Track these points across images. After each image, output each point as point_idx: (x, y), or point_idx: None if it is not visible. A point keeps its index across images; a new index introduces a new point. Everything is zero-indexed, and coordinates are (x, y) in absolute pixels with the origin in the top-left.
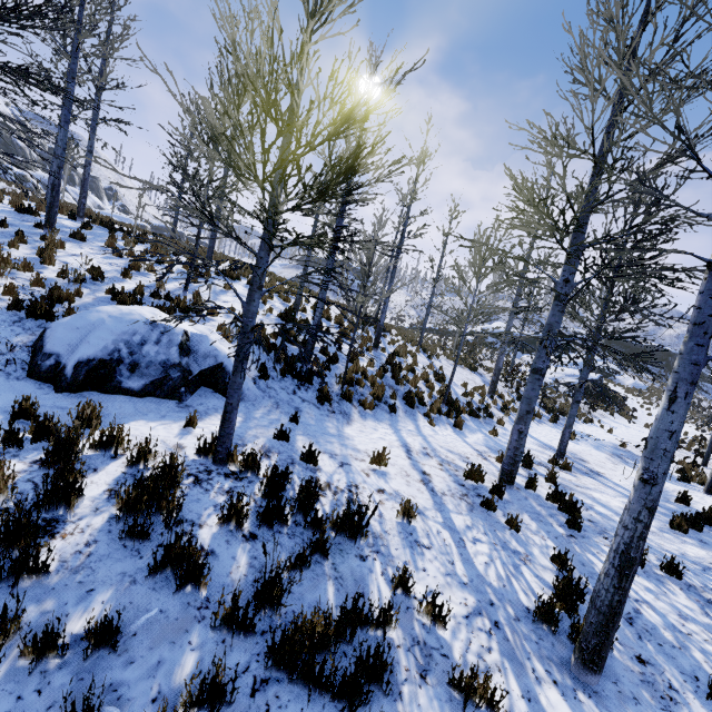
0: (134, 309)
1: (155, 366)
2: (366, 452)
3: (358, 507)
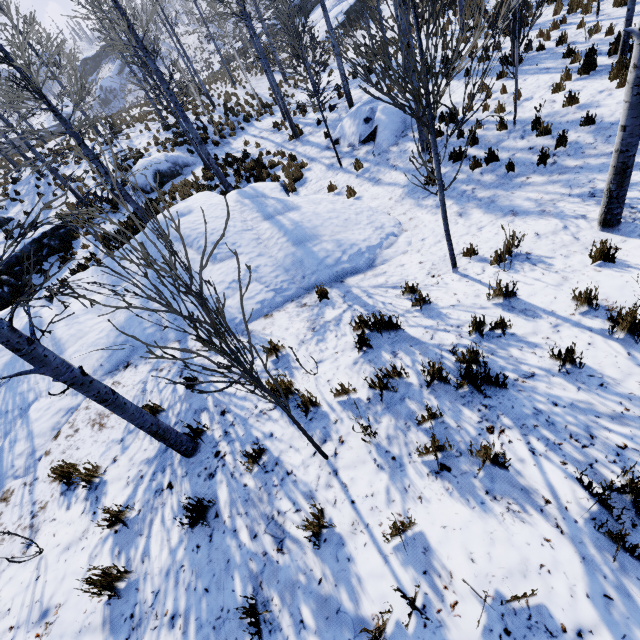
0: (142, 162)
1: (167, 171)
2: (242, 146)
3: (244, 149)
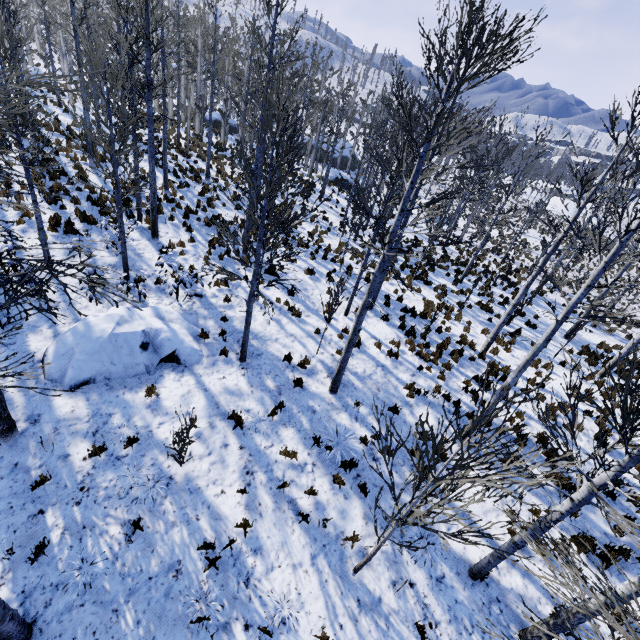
0: None
1: None
2: None
3: None
